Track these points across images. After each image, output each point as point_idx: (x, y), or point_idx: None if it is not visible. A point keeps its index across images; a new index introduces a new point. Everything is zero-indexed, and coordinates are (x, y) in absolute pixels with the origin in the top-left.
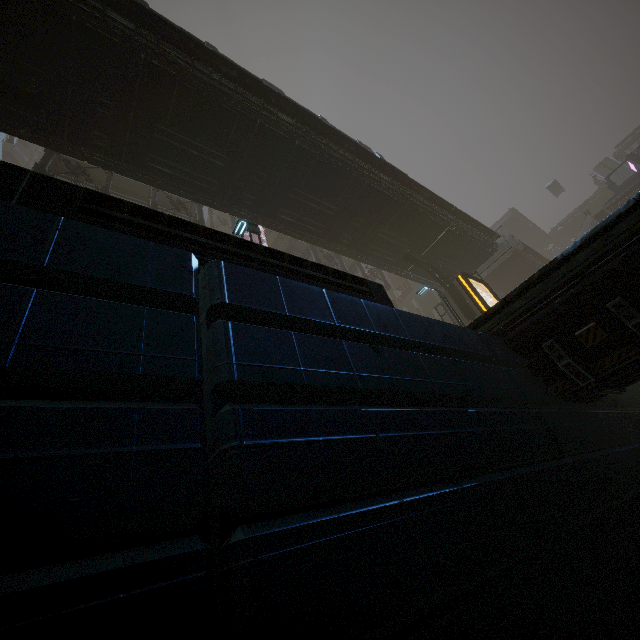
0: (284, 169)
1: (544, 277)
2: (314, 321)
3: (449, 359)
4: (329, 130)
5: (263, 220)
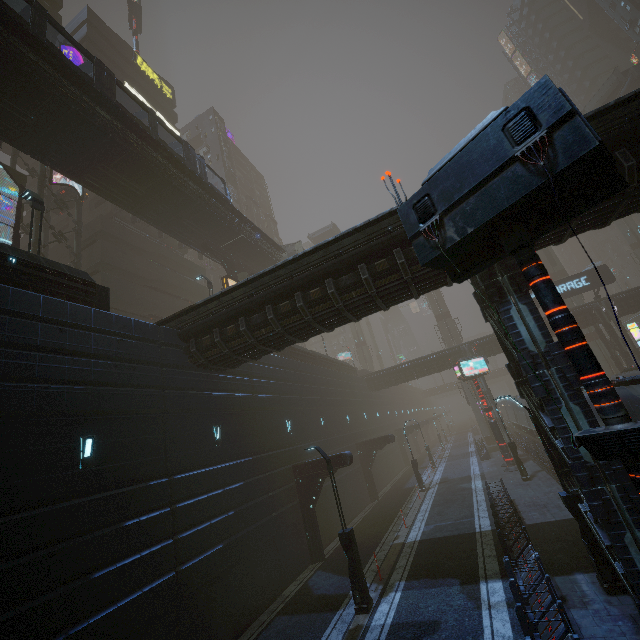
0: (95, 148)
1: (194, 309)
2: (26, 313)
3: (116, 339)
4: (146, 135)
5: (67, 176)
